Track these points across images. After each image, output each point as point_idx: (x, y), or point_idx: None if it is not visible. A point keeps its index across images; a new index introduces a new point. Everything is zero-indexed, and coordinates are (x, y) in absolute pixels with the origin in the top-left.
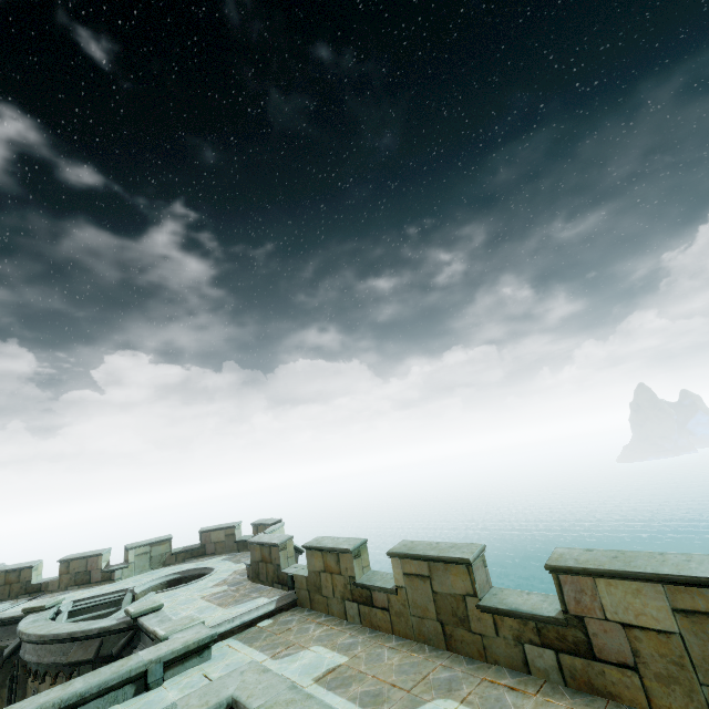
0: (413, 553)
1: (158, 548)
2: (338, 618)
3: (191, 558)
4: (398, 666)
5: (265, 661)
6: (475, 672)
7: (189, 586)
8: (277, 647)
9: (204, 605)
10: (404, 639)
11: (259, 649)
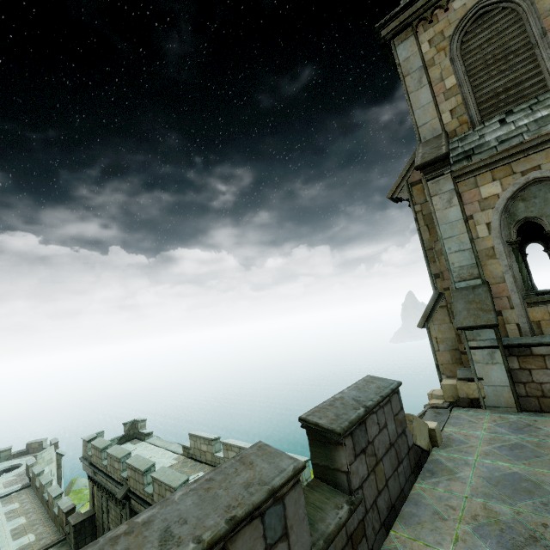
0: (40, 479)
1: (4, 453)
2: (34, 492)
3: (21, 456)
4: (26, 508)
5: (0, 508)
6: (38, 510)
7: (5, 475)
8: (8, 503)
9: (0, 487)
10: (39, 500)
11: (3, 504)
